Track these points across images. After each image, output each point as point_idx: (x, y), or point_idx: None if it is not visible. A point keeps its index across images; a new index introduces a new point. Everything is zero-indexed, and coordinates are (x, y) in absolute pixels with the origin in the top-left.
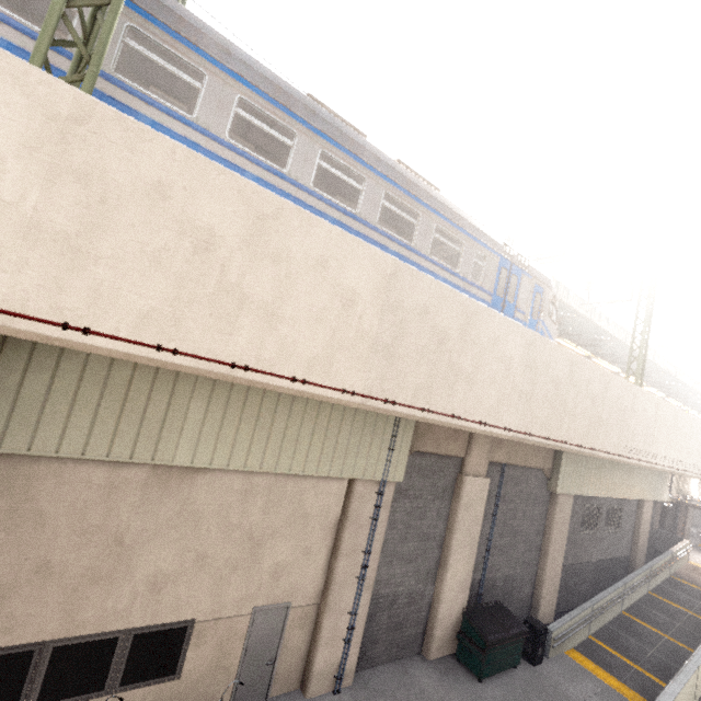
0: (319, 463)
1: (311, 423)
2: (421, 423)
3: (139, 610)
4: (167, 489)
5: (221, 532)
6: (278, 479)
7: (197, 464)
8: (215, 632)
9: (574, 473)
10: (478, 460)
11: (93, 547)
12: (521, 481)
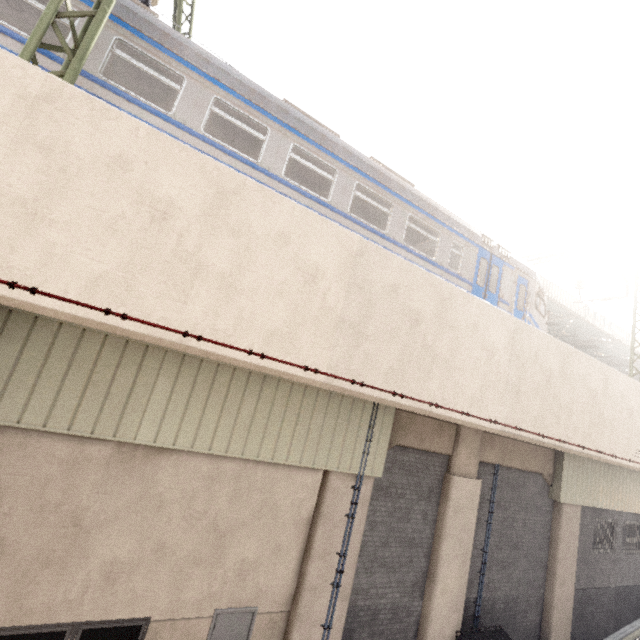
0: (289, 451)
1: (282, 407)
2: (401, 415)
3: (91, 601)
4: (130, 469)
5: (184, 520)
6: (247, 466)
7: (160, 444)
8: (171, 635)
9: (579, 480)
10: (466, 459)
11: (49, 526)
12: (518, 486)
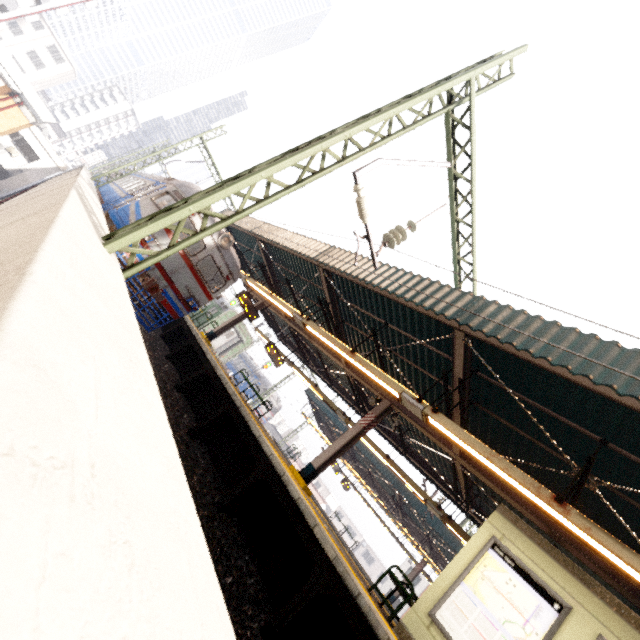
0: None
1: None
2: None
3: None
4: None
5: None
6: None
7: None
8: None
9: None
10: None
11: None
12: None
